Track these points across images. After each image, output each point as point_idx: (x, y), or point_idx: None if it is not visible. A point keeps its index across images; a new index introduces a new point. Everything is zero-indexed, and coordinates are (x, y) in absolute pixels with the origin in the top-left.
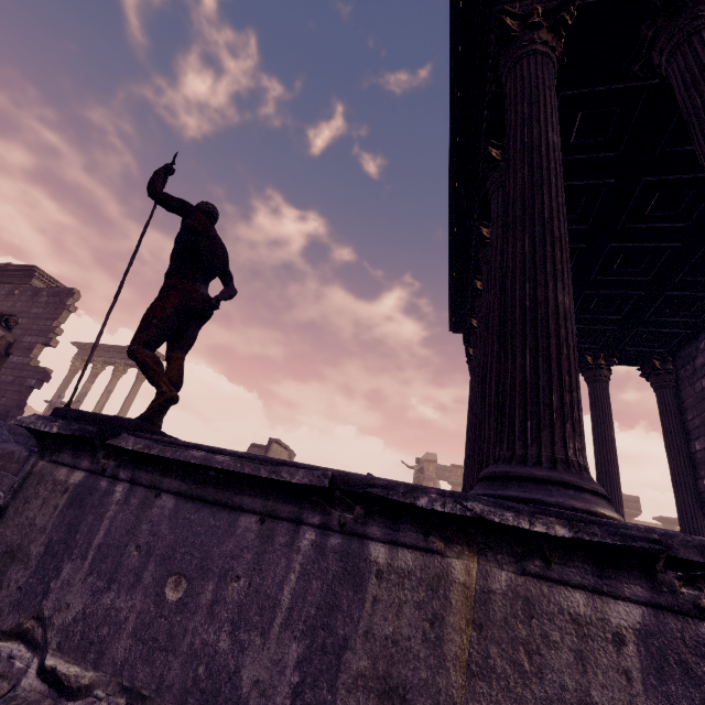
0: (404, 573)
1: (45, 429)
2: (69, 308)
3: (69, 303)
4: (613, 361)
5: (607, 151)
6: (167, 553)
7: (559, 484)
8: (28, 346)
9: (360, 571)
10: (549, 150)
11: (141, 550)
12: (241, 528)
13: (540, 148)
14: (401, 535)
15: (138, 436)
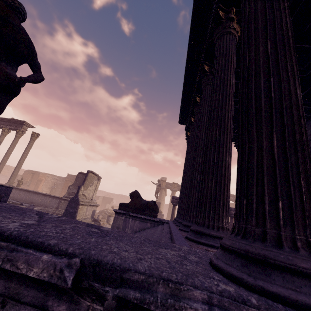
0: None
1: None
2: None
3: None
4: None
5: None
6: None
7: None
8: None
9: None
10: None
11: None
12: None
13: None
14: None
15: None
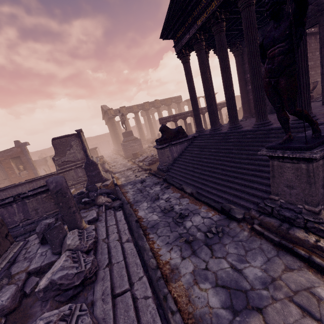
0: None
1: None
2: None
3: None
4: (228, 47)
5: None
6: None
7: None
8: None
9: None
10: None
11: None
12: None
13: None
14: None
15: None
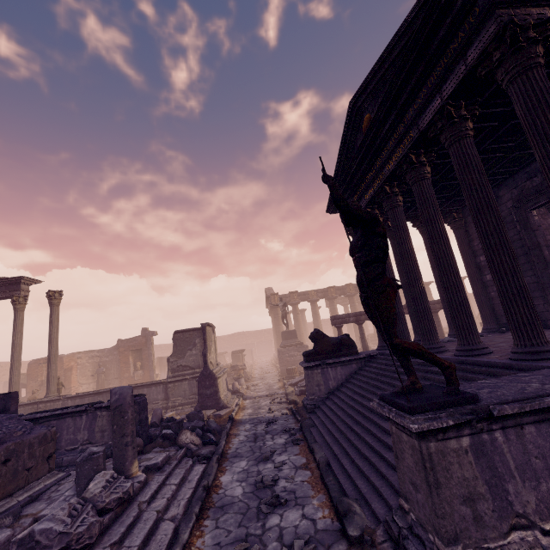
0: None
1: (443, 425)
2: None
3: None
4: None
5: (504, 107)
6: None
7: None
8: None
9: None
10: None
11: (538, 457)
12: None
13: None
14: None
15: (501, 404)
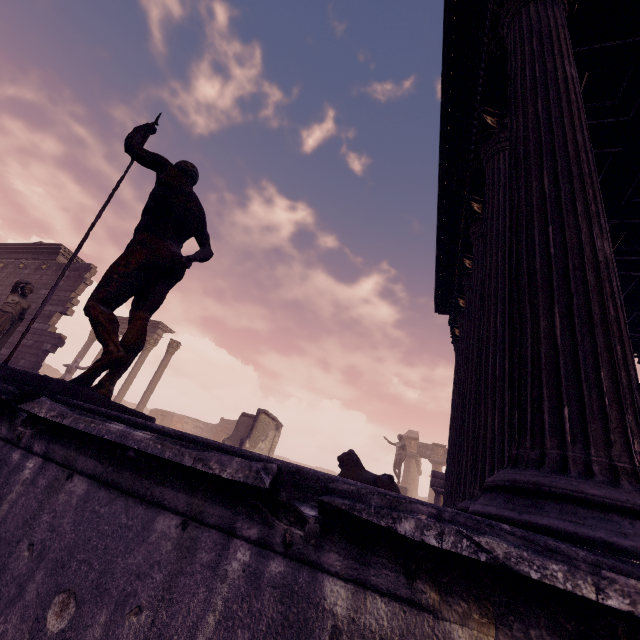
0: (375, 638)
1: None
2: (86, 282)
3: (87, 277)
4: None
5: (615, 116)
6: (62, 558)
7: (631, 513)
8: (48, 314)
9: (308, 623)
10: (567, 82)
11: (34, 550)
12: (157, 532)
13: (556, 80)
14: (372, 573)
15: (57, 401)
